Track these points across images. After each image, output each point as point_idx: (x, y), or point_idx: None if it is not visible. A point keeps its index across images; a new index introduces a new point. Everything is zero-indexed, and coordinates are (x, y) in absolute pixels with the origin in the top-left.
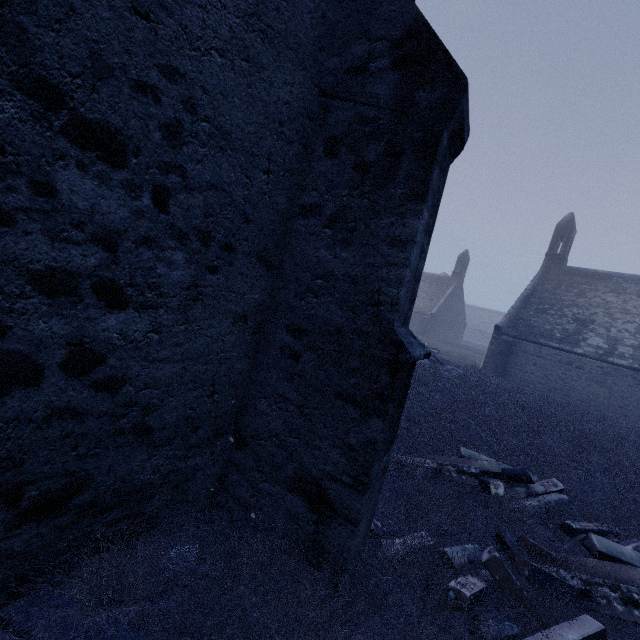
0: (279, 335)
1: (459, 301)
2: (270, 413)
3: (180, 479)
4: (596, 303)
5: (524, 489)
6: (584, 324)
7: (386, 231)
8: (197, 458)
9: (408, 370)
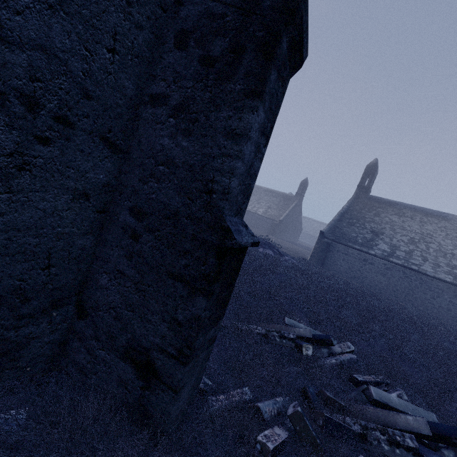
0: (123, 216)
1: (299, 213)
2: (110, 287)
3: (9, 347)
4: (386, 221)
5: (327, 350)
6: (377, 235)
7: (224, 124)
8: (31, 327)
9: (238, 255)
